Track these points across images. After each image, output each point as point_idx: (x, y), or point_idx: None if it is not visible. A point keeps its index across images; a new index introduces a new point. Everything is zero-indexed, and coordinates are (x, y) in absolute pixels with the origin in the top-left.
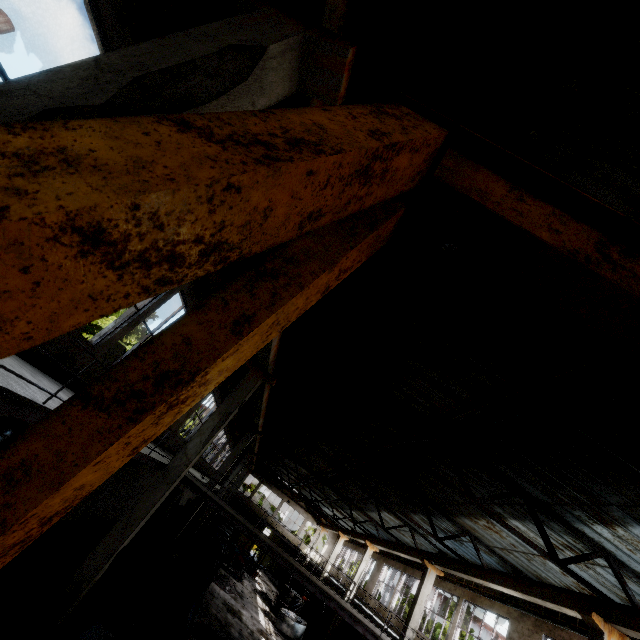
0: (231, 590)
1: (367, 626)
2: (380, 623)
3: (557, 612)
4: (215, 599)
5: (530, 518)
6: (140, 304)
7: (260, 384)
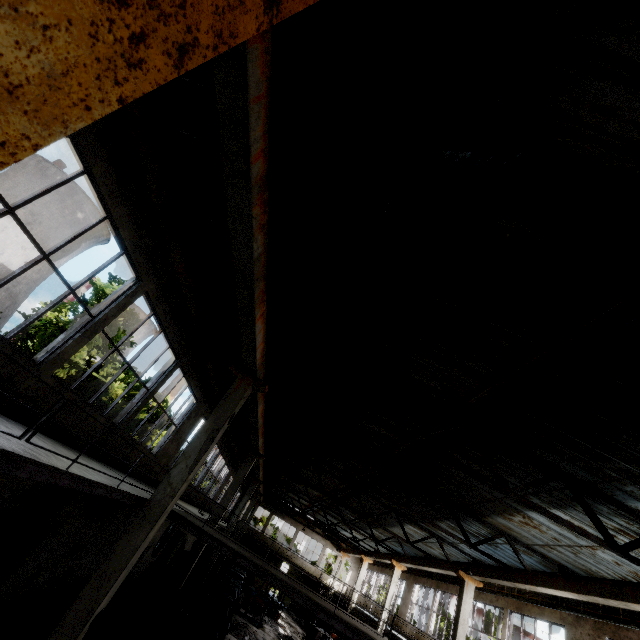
0: (251, 639)
1: None
2: None
3: (617, 609)
4: None
5: (573, 504)
6: (95, 311)
7: (252, 395)
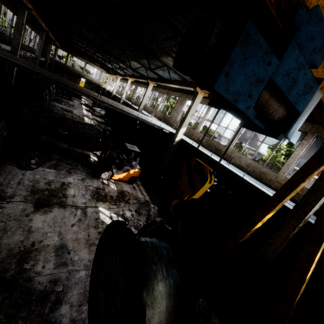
0: (66, 104)
1: (109, 104)
2: (133, 106)
3: (194, 92)
4: (56, 108)
5: None
6: None
7: None
